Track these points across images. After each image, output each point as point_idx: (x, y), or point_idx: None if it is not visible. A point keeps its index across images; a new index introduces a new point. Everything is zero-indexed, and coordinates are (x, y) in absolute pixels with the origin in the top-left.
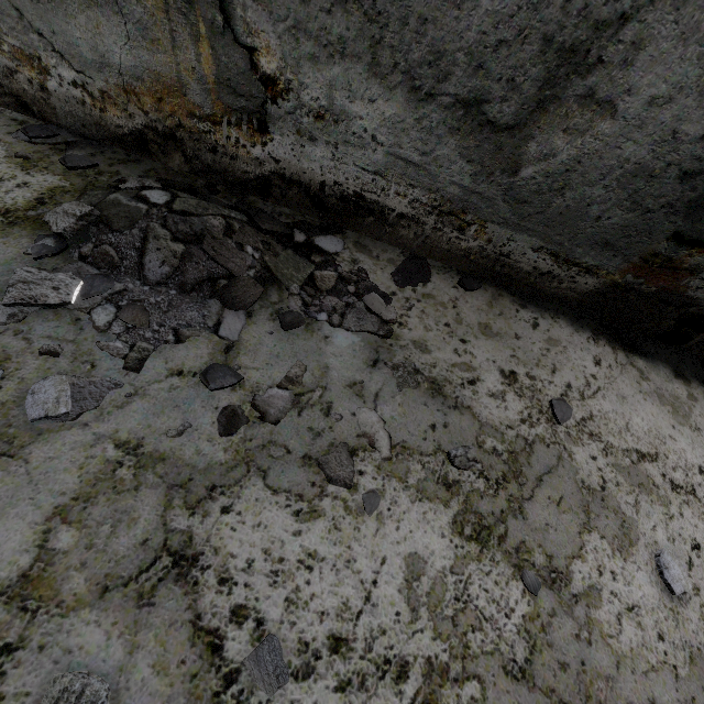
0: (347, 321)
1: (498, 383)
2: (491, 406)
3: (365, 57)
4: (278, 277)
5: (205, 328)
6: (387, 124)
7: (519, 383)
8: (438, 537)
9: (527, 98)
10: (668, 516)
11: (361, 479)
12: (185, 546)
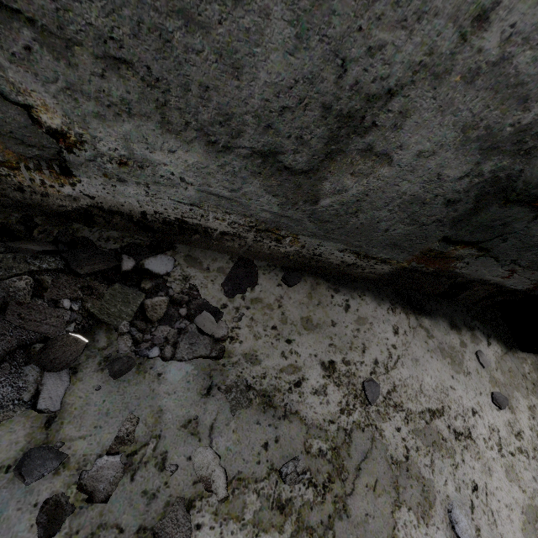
0: (179, 351)
1: (320, 377)
2: (315, 404)
3: (154, 116)
4: (105, 320)
5: (20, 404)
6: (192, 169)
7: (337, 372)
8: None
9: (316, 151)
10: (454, 466)
11: (199, 534)
12: None
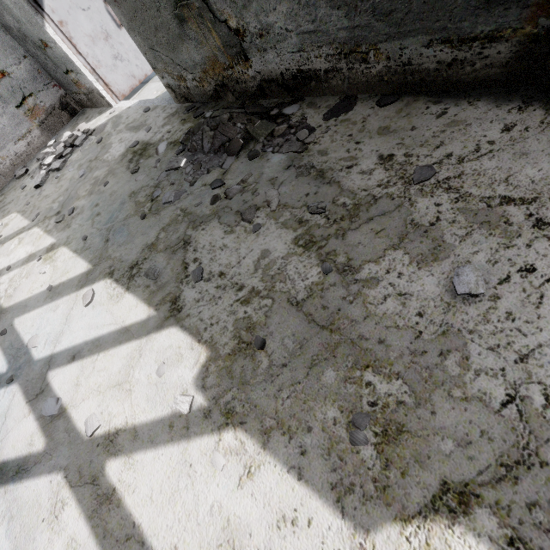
0: (282, 149)
1: (372, 164)
2: (356, 179)
3: None
4: (254, 136)
5: (218, 166)
6: (288, 17)
7: (392, 161)
8: (282, 244)
9: None
10: (504, 245)
11: (256, 219)
12: (188, 239)
